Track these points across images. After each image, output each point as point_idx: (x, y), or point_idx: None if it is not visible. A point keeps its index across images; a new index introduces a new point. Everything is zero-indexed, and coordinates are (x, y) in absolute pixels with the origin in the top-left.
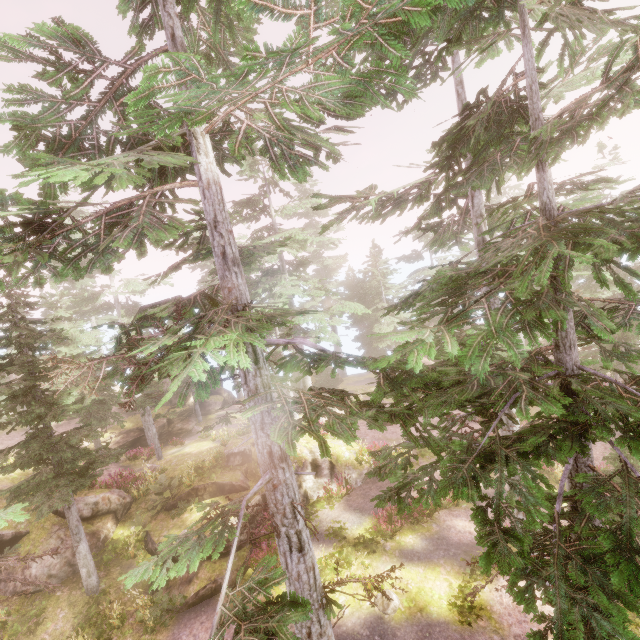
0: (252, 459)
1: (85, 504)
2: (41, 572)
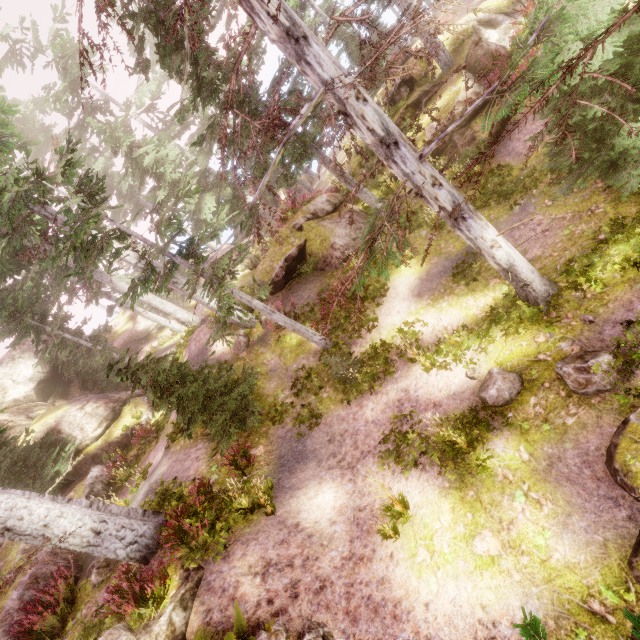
0: (415, 82)
1: (321, 204)
2: (346, 241)
